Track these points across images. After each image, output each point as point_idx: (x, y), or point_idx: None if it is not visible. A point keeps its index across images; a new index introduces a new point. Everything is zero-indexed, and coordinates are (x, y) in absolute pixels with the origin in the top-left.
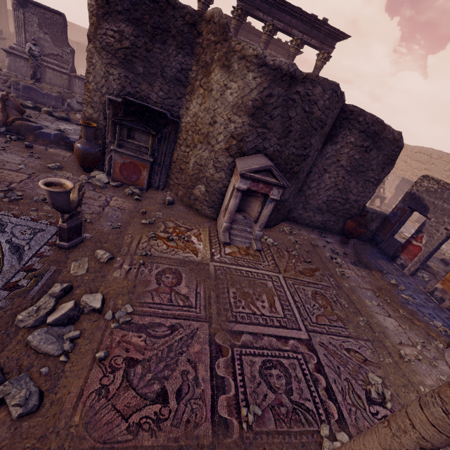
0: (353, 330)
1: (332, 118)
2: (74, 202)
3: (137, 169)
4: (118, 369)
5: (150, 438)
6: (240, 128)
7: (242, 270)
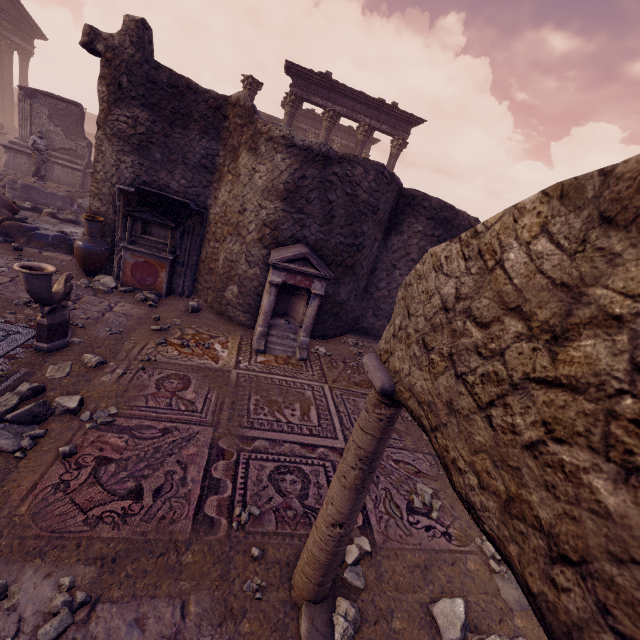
0: (411, 443)
1: (386, 202)
2: (59, 294)
3: (153, 269)
4: (86, 466)
5: (111, 530)
6: (272, 214)
7: (275, 378)
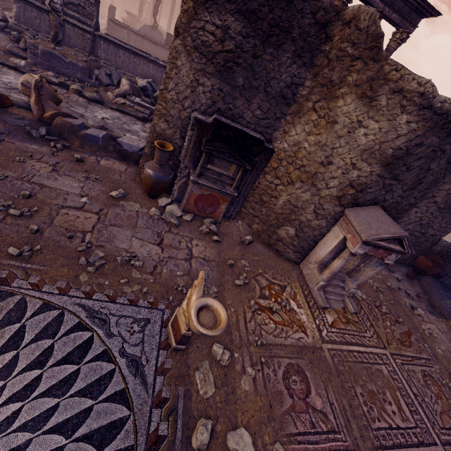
0: None
1: None
2: None
3: (215, 201)
4: None
5: None
6: (364, 177)
7: (354, 351)
